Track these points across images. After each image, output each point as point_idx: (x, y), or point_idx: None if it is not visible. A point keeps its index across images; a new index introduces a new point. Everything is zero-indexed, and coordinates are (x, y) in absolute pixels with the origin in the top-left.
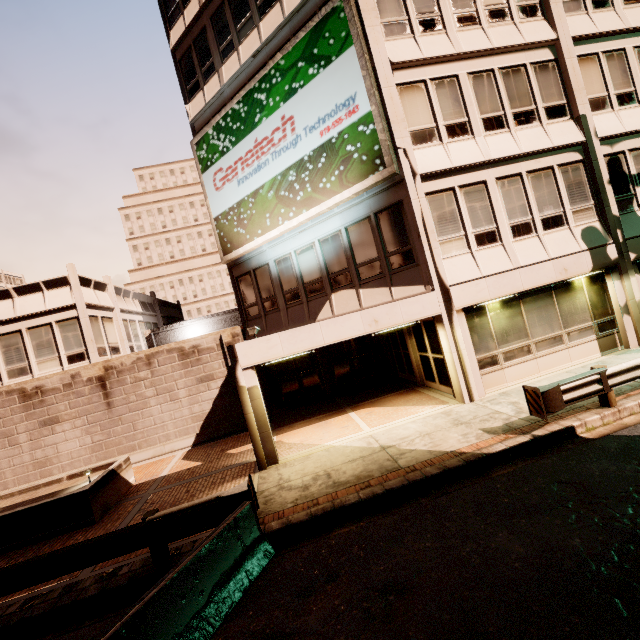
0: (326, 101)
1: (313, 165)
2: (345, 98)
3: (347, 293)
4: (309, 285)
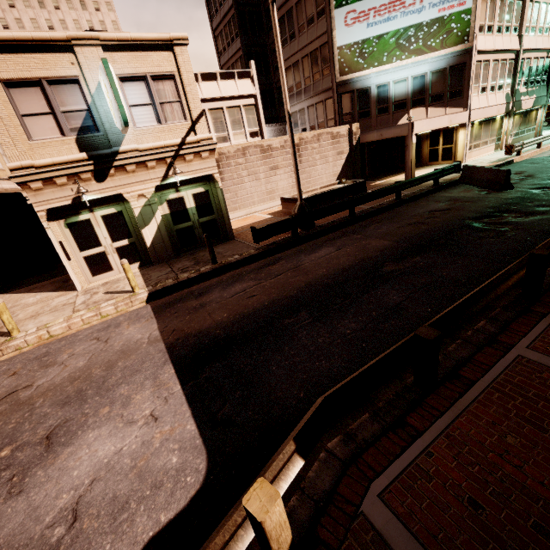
0: None
1: (428, 29)
2: None
3: (420, 110)
4: (397, 103)
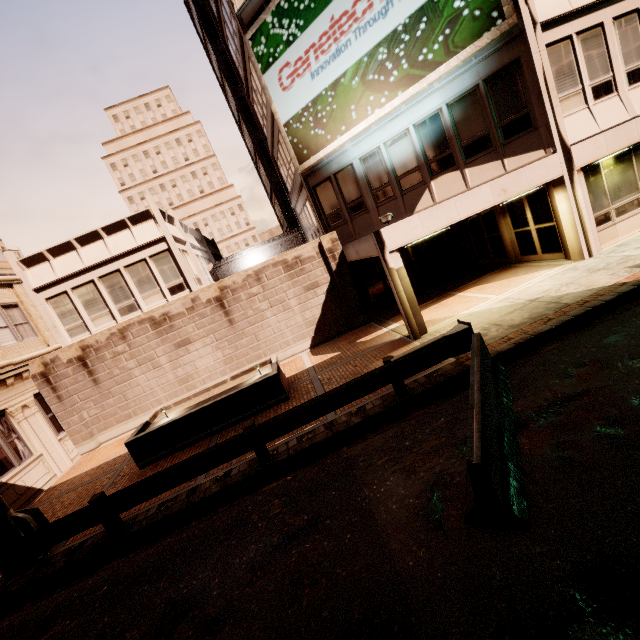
0: None
1: (410, 35)
2: None
3: (450, 177)
4: (403, 177)
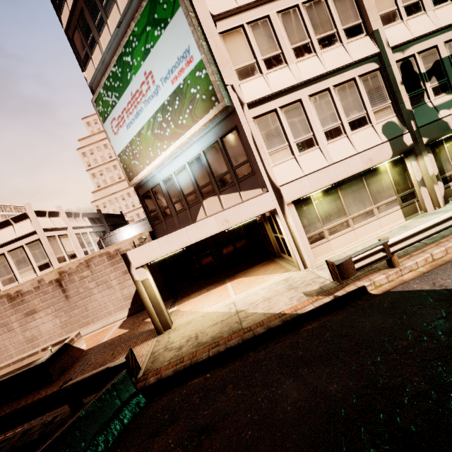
0: (170, 56)
1: (171, 107)
2: (183, 51)
3: (212, 199)
4: (188, 196)
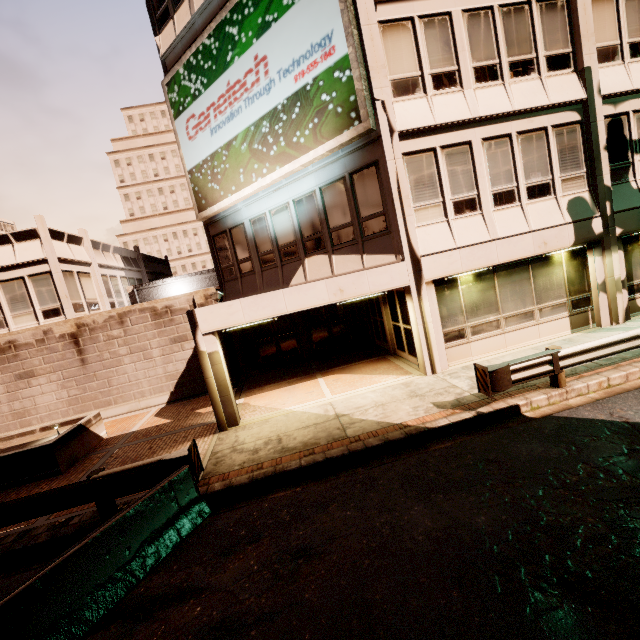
0: (301, 39)
1: (287, 116)
2: (321, 36)
3: (320, 259)
4: (283, 248)
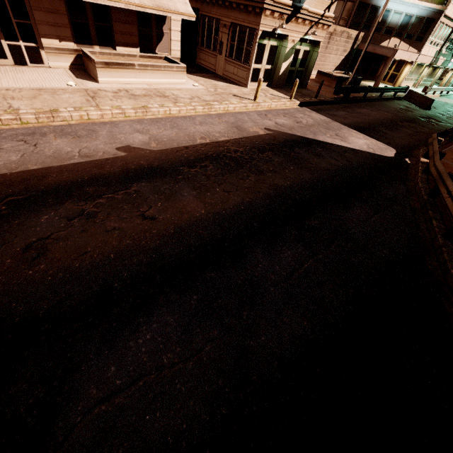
0: None
1: None
2: None
3: (397, 40)
4: (388, 29)
